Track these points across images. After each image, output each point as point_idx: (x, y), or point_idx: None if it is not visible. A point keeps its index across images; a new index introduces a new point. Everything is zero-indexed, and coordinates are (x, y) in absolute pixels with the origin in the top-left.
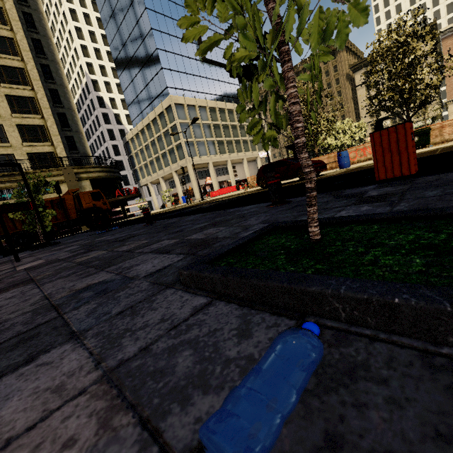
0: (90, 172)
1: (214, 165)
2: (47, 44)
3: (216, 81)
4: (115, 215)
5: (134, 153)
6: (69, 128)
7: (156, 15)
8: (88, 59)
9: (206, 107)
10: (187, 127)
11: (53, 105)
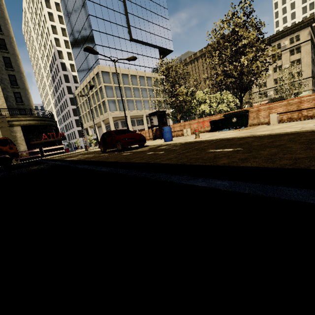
0: (22, 120)
1: (136, 117)
2: (4, 24)
3: (140, 56)
4: (42, 152)
5: (79, 105)
6: (17, 86)
7: (93, 5)
8: (56, 36)
9: (128, 74)
10: (110, 89)
11: (5, 69)
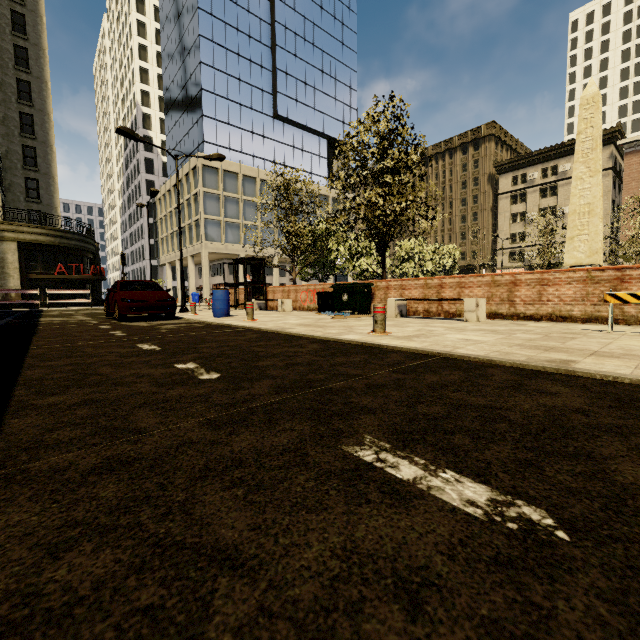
0: (23, 232)
1: None
2: (37, 56)
3: (289, 147)
4: (51, 298)
5: (159, 218)
6: (35, 168)
7: (212, 47)
8: (145, 87)
9: (256, 178)
10: (215, 200)
11: (20, 134)
